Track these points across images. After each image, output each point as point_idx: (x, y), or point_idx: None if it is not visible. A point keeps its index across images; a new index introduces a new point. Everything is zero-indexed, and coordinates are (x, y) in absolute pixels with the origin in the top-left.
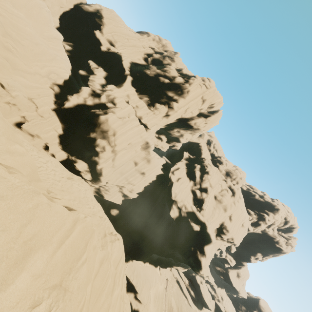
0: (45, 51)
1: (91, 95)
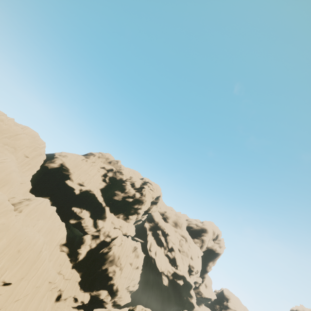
0: (54, 230)
1: (92, 239)
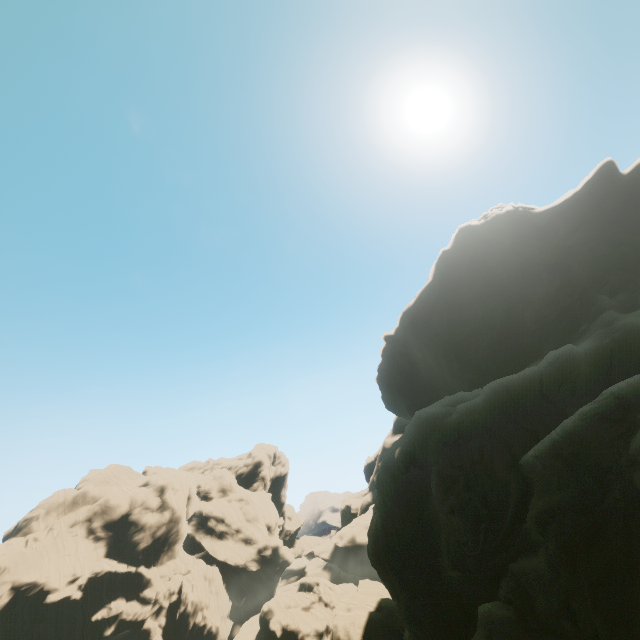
0: None
1: (156, 618)
